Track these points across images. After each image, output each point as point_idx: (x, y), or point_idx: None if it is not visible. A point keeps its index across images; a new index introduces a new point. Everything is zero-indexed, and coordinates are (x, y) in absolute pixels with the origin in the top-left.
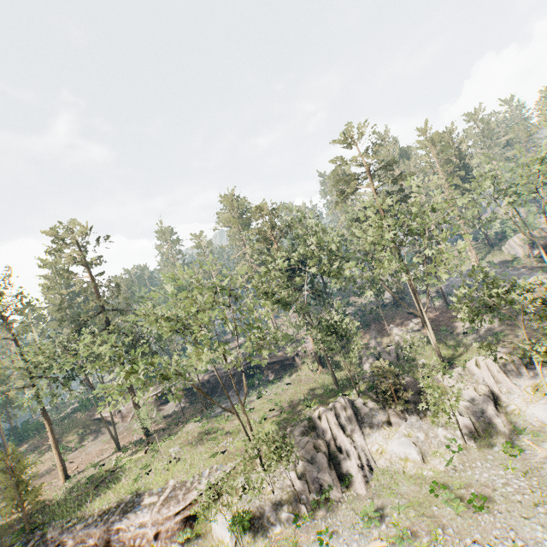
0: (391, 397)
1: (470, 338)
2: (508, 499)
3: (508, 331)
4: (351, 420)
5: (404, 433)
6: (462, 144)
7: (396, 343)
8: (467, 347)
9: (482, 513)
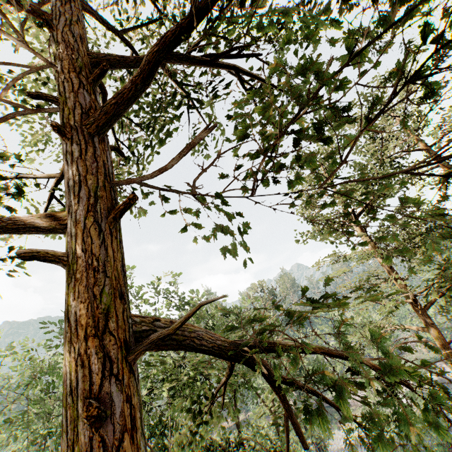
0: None
1: None
2: None
3: None
4: None
5: None
6: None
7: None
8: None
9: None
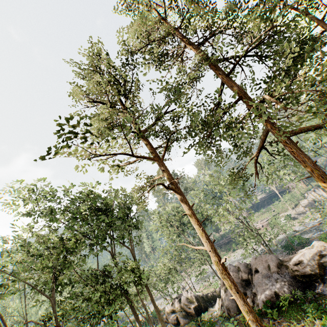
0: None
1: None
2: None
3: None
4: (320, 191)
5: None
6: None
7: None
8: None
9: None
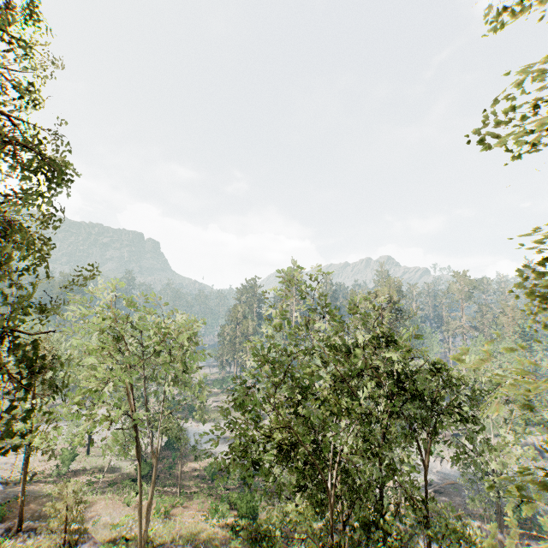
0: None
1: None
2: None
3: None
4: None
5: None
6: None
7: None
8: None
9: None
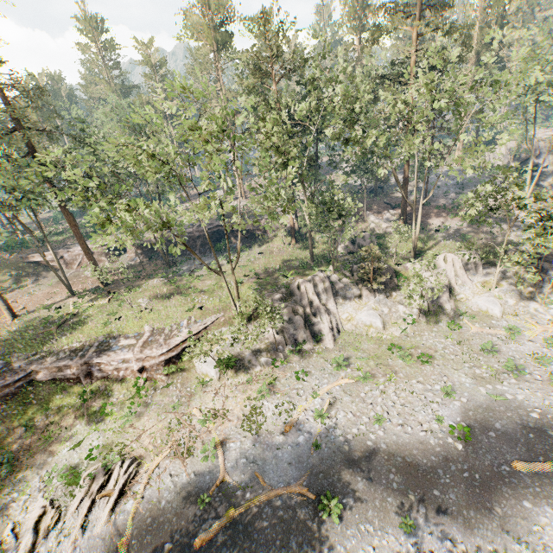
0: (368, 277)
1: (440, 236)
2: (445, 358)
3: (473, 235)
4: (328, 293)
5: (373, 307)
6: (512, 5)
7: (371, 230)
8: (435, 243)
9: (425, 365)
